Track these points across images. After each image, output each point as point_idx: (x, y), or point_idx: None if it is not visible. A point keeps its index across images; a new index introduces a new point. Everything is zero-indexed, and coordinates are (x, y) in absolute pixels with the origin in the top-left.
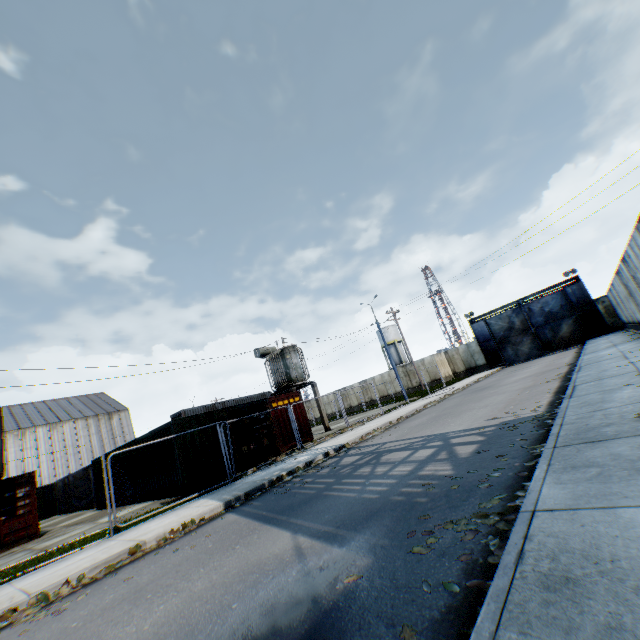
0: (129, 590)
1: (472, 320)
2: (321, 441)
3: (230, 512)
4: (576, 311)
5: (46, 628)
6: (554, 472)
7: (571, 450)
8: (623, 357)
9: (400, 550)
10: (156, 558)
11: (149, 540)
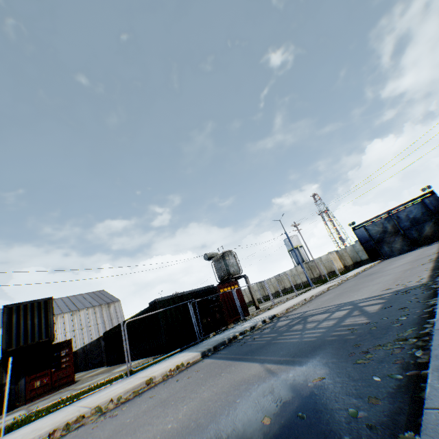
0: (156, 401)
1: (354, 227)
2: (256, 314)
3: (206, 358)
4: (434, 216)
5: (109, 424)
6: None
7: None
8: None
9: (347, 363)
10: (166, 385)
11: (157, 375)
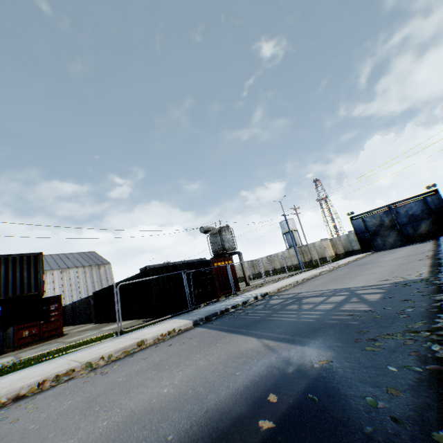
0: (149, 364)
1: (352, 217)
2: (248, 290)
3: (198, 327)
4: (433, 215)
5: (101, 380)
6: None
7: None
8: None
9: (354, 348)
10: (158, 349)
11: (148, 339)
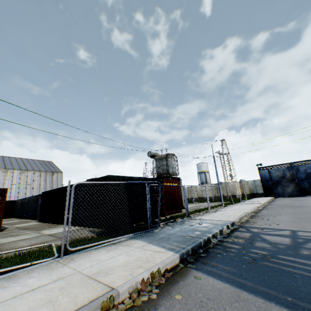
0: None
1: (260, 168)
2: (198, 214)
3: (197, 270)
4: None
5: None
6: None
7: None
8: None
9: None
10: None
11: (121, 291)
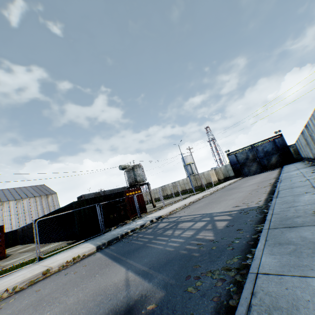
0: (36, 299)
1: (228, 154)
2: (150, 213)
3: (98, 252)
4: (279, 151)
5: None
6: (269, 246)
7: (278, 231)
8: (303, 176)
9: (180, 288)
10: (55, 278)
11: (54, 267)
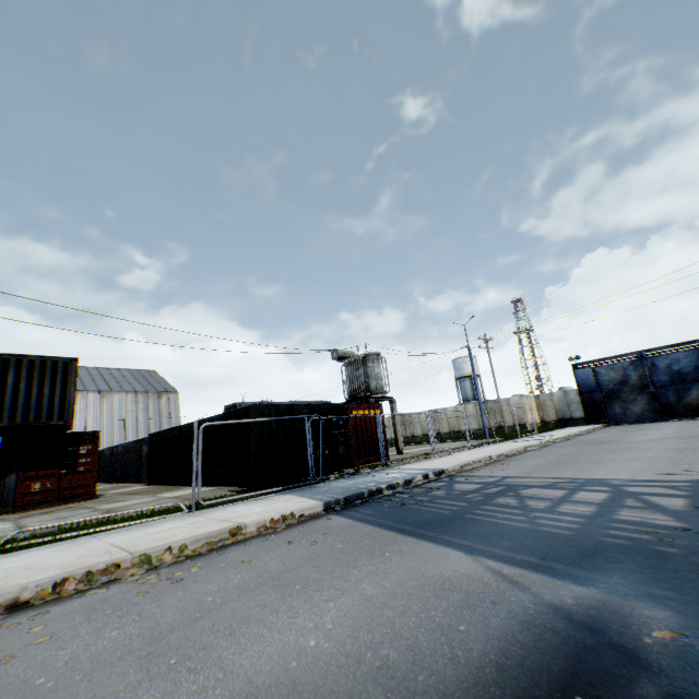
0: (260, 575)
1: (576, 365)
2: (406, 462)
3: (335, 515)
4: None
5: (171, 595)
6: None
7: None
8: None
9: None
10: (269, 546)
11: (249, 525)
